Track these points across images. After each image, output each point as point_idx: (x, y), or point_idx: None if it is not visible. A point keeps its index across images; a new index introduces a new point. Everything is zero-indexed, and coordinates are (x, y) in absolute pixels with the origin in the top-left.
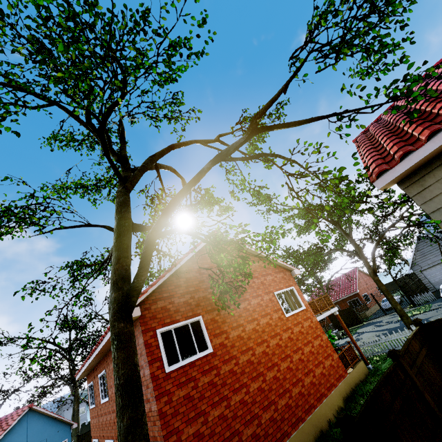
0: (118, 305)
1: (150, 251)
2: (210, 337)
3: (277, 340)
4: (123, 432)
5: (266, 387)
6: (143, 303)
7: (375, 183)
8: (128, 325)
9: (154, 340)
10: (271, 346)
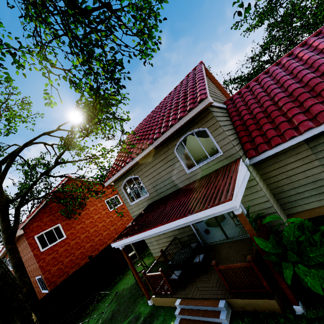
0: (7, 239)
1: (18, 215)
2: (65, 231)
3: (103, 223)
4: (18, 277)
5: (94, 244)
6: (25, 226)
7: (105, 184)
8: (13, 245)
9: (33, 240)
10: (99, 227)
